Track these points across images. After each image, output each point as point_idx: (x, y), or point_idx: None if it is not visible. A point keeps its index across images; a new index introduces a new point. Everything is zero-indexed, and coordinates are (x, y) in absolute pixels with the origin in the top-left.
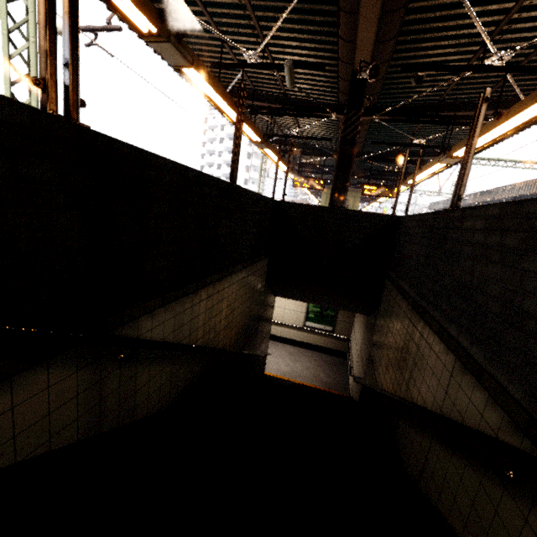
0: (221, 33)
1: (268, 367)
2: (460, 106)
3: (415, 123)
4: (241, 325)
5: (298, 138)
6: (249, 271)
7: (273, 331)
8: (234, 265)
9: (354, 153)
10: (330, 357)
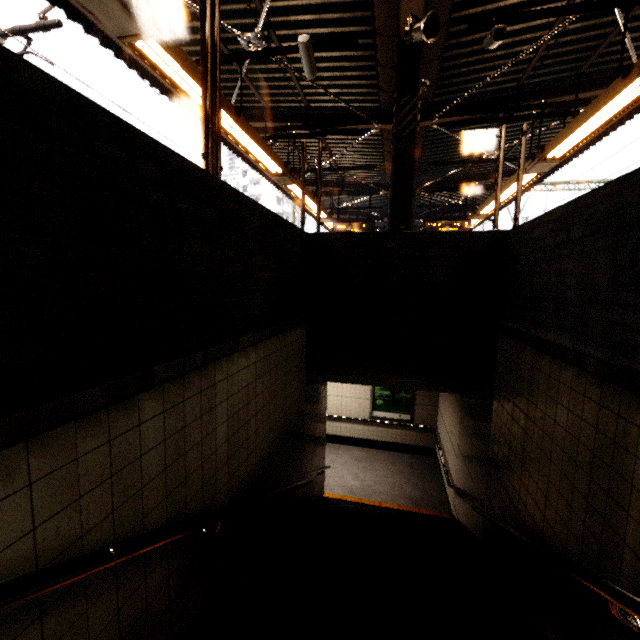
0: None
1: (329, 485)
2: (545, 91)
3: (488, 123)
4: (268, 444)
5: (332, 170)
6: (272, 346)
7: (331, 429)
8: (235, 336)
9: (416, 154)
10: (412, 456)
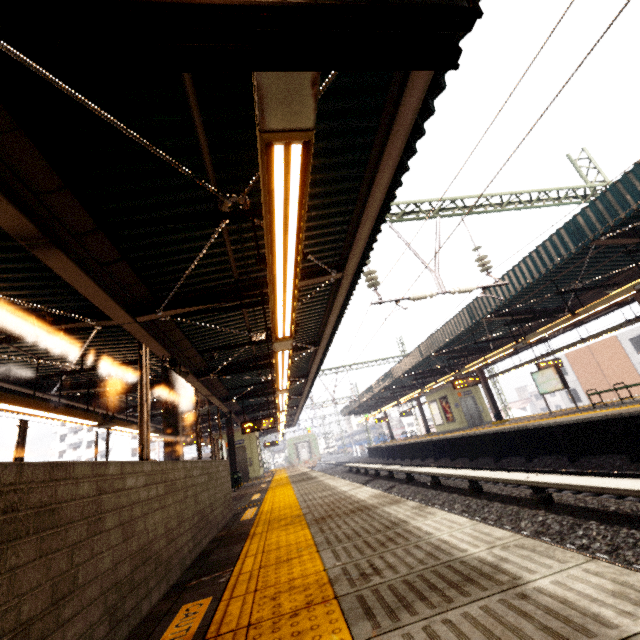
0: (35, 356)
1: None
2: (271, 354)
3: (246, 372)
4: None
5: (155, 403)
6: None
7: None
8: None
9: (177, 419)
10: None
